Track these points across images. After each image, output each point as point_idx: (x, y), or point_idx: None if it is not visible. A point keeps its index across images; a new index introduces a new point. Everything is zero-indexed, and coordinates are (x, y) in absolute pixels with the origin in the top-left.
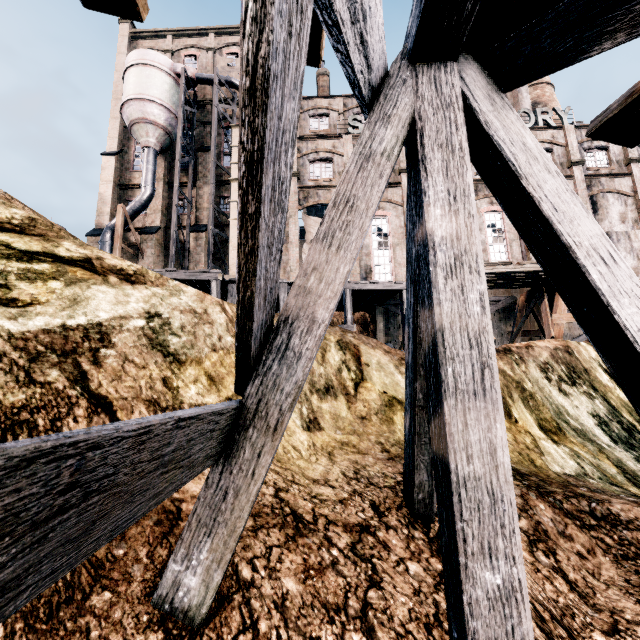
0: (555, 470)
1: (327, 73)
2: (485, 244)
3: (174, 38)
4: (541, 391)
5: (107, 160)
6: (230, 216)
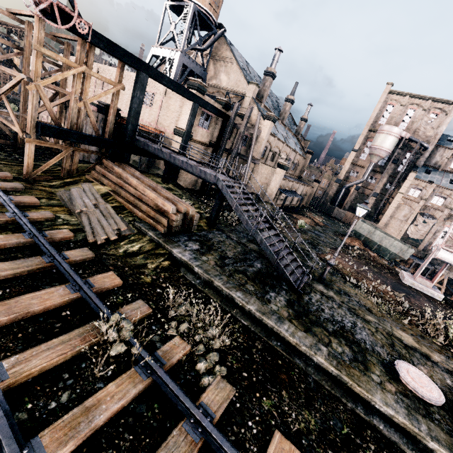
0: None
1: None
2: None
3: (409, 97)
4: None
5: (352, 153)
6: (390, 204)
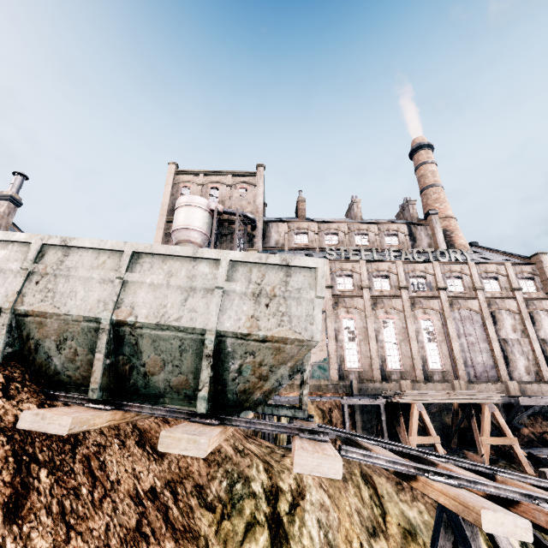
0: None
1: (304, 200)
2: (423, 343)
3: (204, 176)
4: None
5: None
6: None
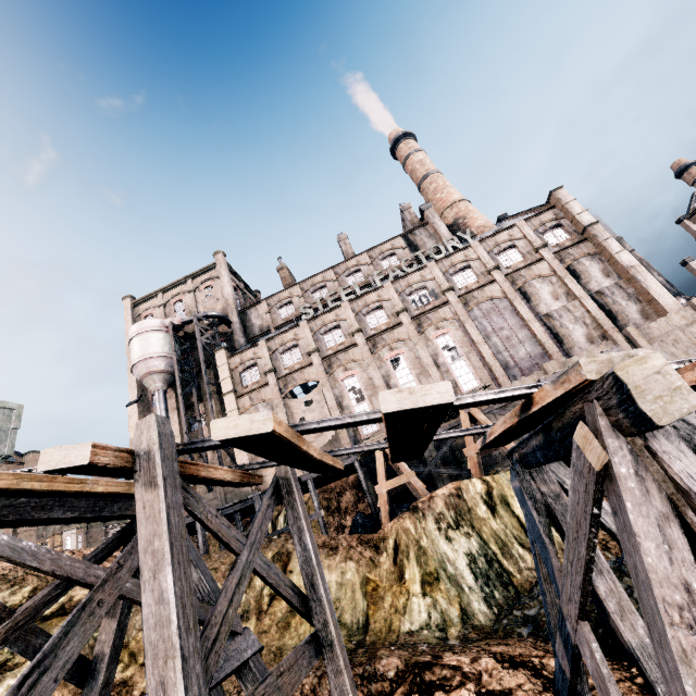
0: (404, 630)
1: (284, 266)
2: (446, 365)
3: (163, 294)
4: (432, 543)
5: (131, 409)
6: None
